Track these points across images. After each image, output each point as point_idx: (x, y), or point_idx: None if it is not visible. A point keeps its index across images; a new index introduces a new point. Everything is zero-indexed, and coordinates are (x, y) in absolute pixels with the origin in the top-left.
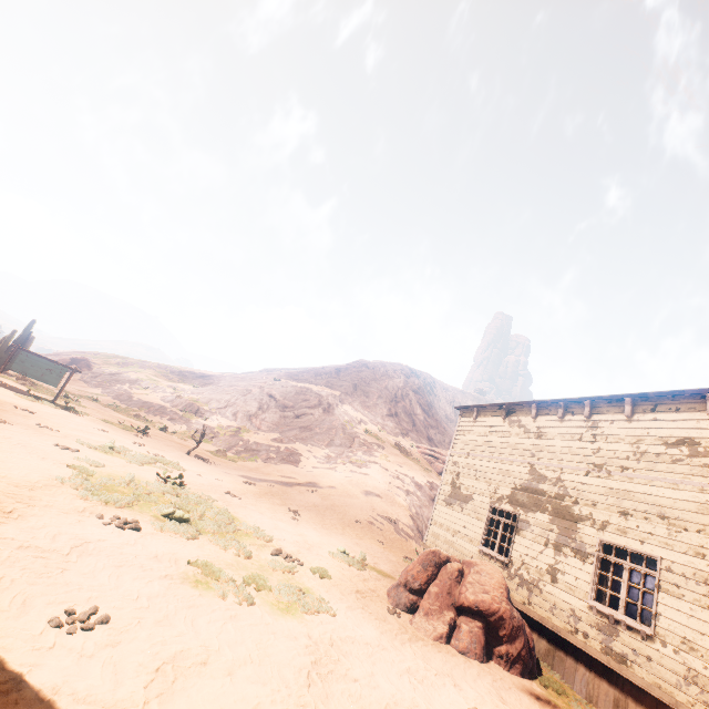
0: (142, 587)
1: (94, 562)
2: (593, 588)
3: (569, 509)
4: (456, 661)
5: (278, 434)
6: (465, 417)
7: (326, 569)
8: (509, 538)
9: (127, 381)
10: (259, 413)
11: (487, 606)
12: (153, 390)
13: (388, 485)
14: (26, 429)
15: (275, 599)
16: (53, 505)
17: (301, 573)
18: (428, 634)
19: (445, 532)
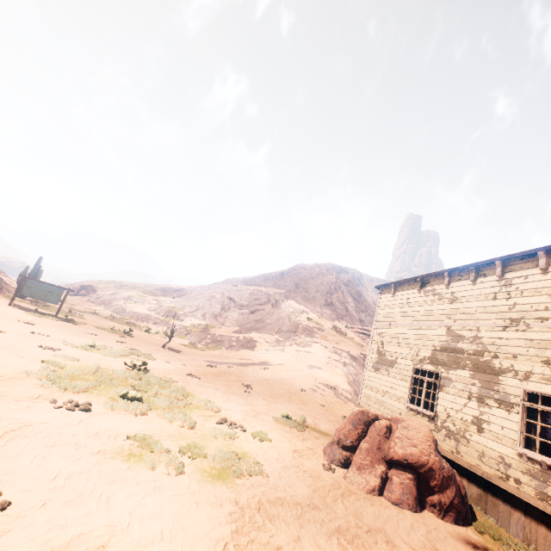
0: (66, 466)
1: (24, 444)
2: (521, 436)
3: (489, 363)
4: (389, 514)
5: (238, 327)
6: (385, 293)
7: (266, 433)
8: (433, 395)
9: (122, 298)
10: (222, 313)
11: (416, 459)
12: (141, 303)
13: (327, 359)
14: (18, 336)
15: (208, 466)
16: (8, 395)
17: (242, 438)
18: (361, 487)
19: (375, 393)
